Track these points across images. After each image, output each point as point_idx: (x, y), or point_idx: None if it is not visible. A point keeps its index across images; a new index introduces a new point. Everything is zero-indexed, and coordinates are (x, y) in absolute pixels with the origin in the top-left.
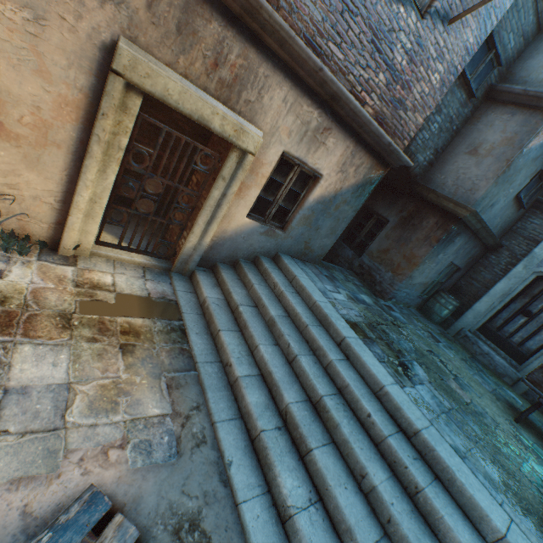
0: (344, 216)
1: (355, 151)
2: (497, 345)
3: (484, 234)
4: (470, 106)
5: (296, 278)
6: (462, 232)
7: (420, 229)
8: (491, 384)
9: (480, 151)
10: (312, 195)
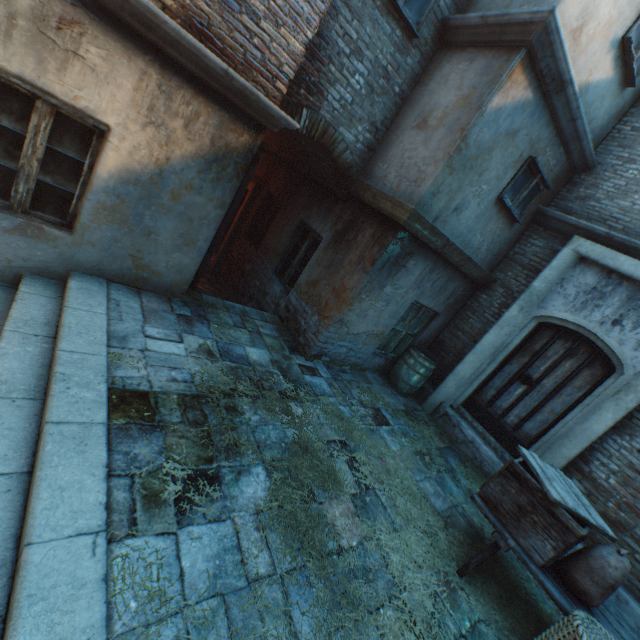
0: (200, 215)
1: (167, 85)
2: (487, 429)
3: (456, 258)
4: (416, 54)
5: (63, 311)
6: (416, 251)
7: (354, 247)
8: (455, 495)
9: (431, 121)
10: (103, 165)
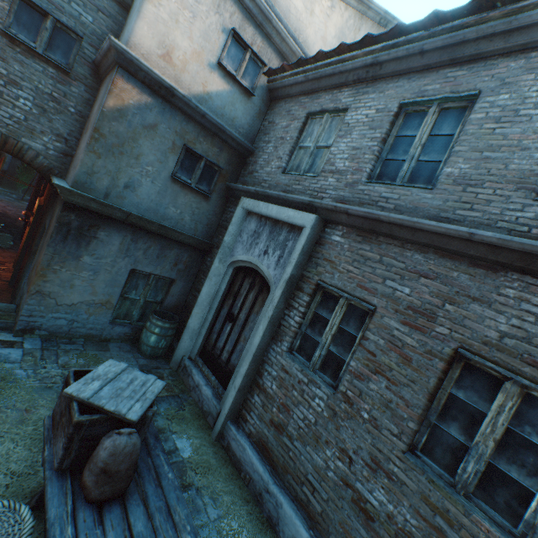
0: None
1: None
2: (212, 370)
3: (153, 227)
4: (80, 85)
5: None
6: (102, 223)
7: (51, 228)
8: None
9: (89, 126)
10: None
